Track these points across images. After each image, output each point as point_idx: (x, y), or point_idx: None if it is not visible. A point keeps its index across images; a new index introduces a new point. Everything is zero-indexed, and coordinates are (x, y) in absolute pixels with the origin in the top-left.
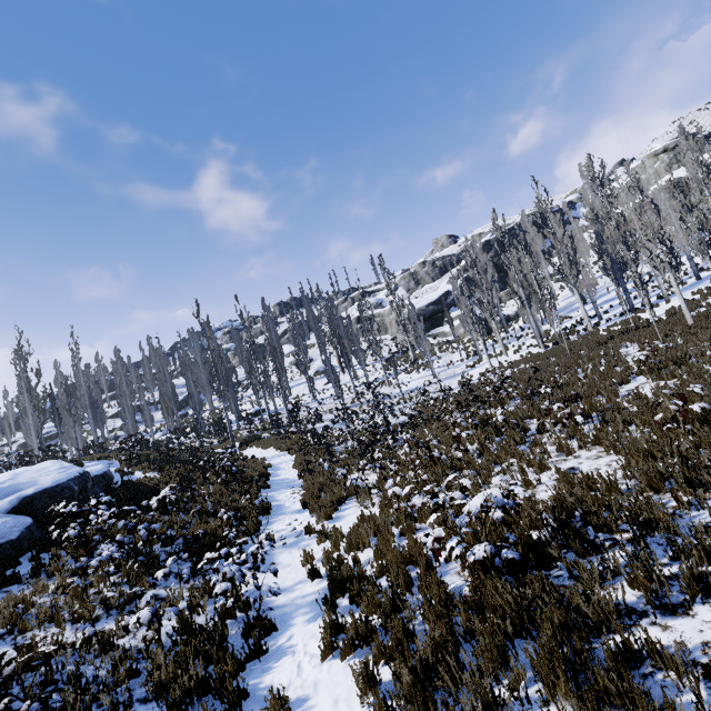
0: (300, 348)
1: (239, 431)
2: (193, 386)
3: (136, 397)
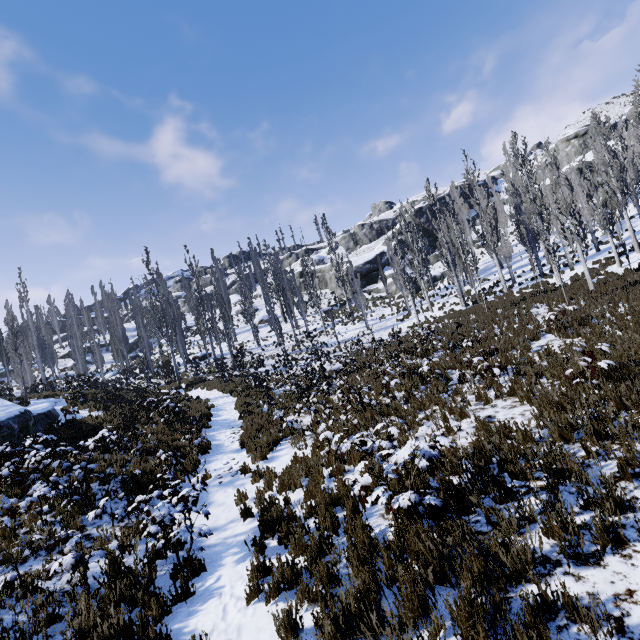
0: (246, 298)
1: (186, 373)
2: (143, 330)
3: (88, 338)
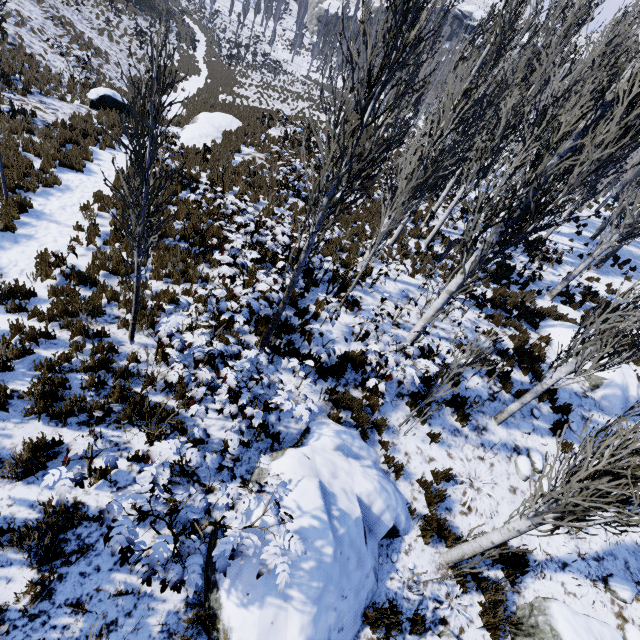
0: None
1: None
2: None
3: None
